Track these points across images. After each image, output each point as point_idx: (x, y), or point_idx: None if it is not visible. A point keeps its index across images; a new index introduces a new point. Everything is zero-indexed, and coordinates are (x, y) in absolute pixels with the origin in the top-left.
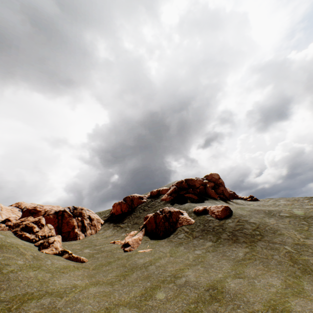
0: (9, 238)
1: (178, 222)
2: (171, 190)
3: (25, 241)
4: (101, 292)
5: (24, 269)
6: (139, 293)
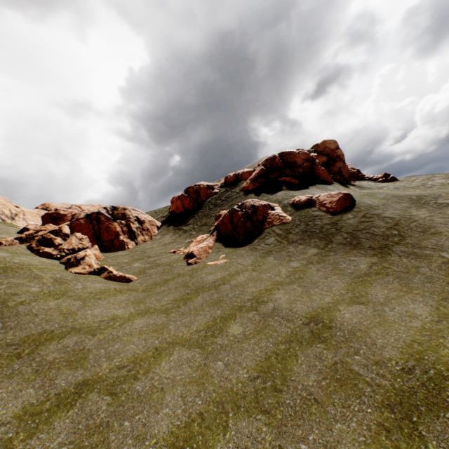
0: (17, 257)
1: (266, 222)
2: (257, 173)
3: (46, 258)
4: (151, 325)
5: (41, 299)
6: (204, 326)
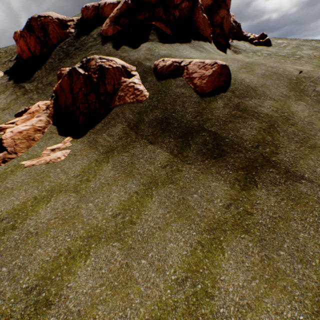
0: None
1: (116, 96)
2: (119, 8)
3: None
4: None
5: None
6: None
